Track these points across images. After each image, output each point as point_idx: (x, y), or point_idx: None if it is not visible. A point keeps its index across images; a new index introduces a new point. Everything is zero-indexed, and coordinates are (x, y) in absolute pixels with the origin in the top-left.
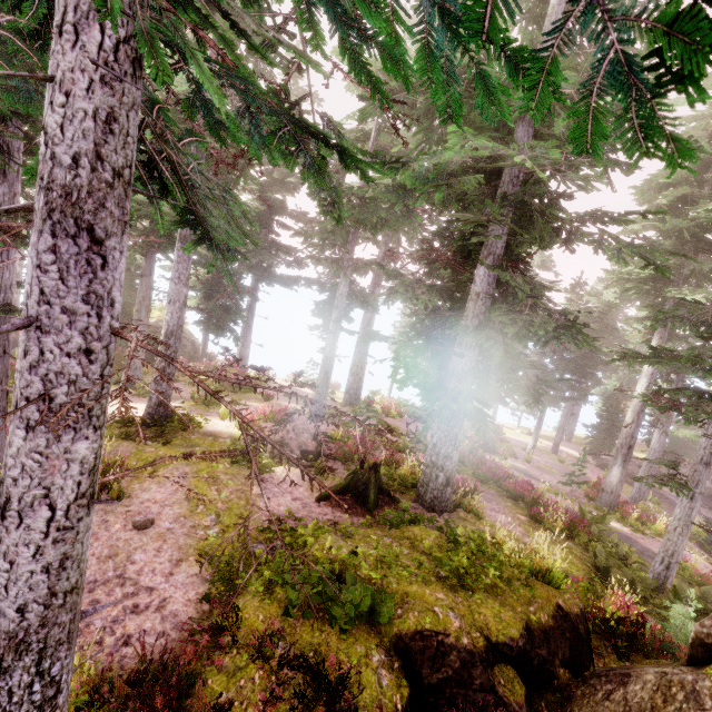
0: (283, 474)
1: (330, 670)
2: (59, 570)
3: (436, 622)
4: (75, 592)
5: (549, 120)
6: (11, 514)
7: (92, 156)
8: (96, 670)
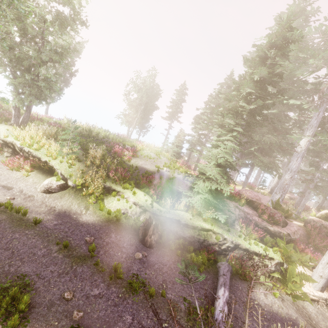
0: None
1: None
2: None
3: None
4: None
5: None
6: None
7: None
8: None
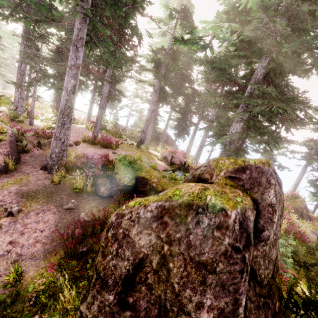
0: (160, 163)
1: (116, 170)
2: (67, 101)
3: (150, 178)
4: (69, 108)
5: (291, 7)
6: (64, 89)
7: (77, 35)
8: (86, 160)
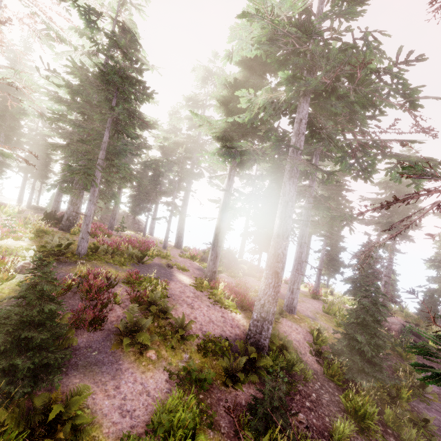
0: None
1: None
2: None
3: None
4: None
5: None
6: None
7: None
8: None
